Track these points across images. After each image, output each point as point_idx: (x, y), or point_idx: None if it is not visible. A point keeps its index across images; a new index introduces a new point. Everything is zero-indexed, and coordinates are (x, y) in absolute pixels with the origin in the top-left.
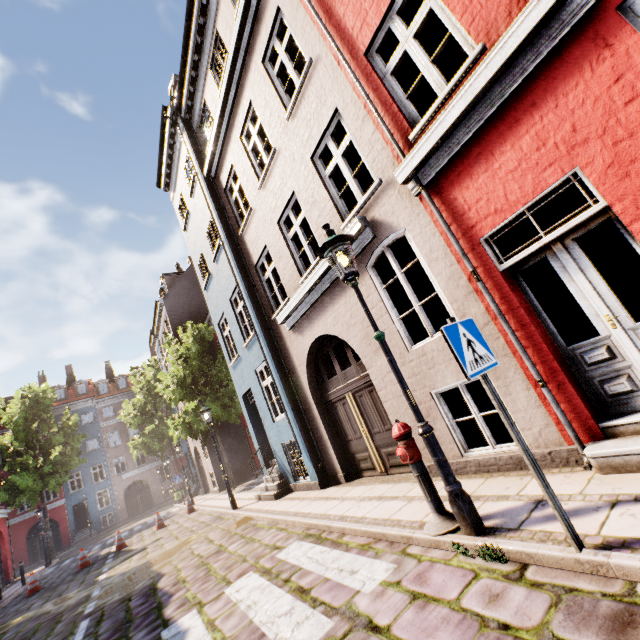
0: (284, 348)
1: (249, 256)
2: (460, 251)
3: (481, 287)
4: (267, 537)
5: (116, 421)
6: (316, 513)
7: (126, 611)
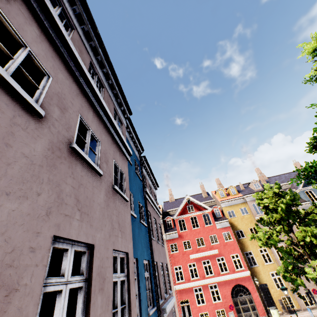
0: None
1: None
2: (178, 301)
3: (179, 307)
4: None
5: None
6: None
7: None
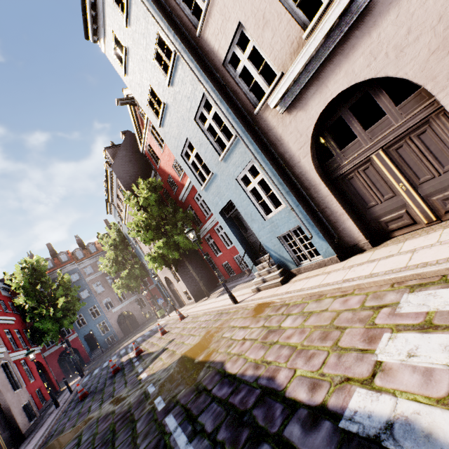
0: (273, 140)
1: (213, 55)
2: None
3: None
4: (332, 305)
5: (96, 275)
6: (388, 270)
7: (218, 402)
